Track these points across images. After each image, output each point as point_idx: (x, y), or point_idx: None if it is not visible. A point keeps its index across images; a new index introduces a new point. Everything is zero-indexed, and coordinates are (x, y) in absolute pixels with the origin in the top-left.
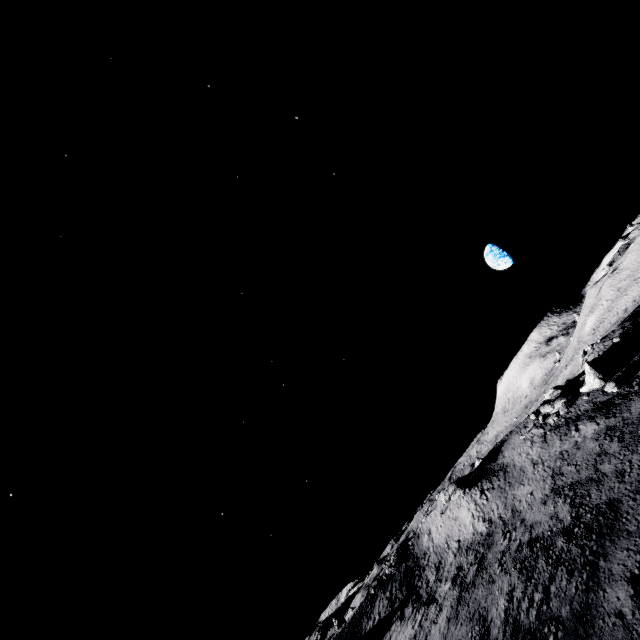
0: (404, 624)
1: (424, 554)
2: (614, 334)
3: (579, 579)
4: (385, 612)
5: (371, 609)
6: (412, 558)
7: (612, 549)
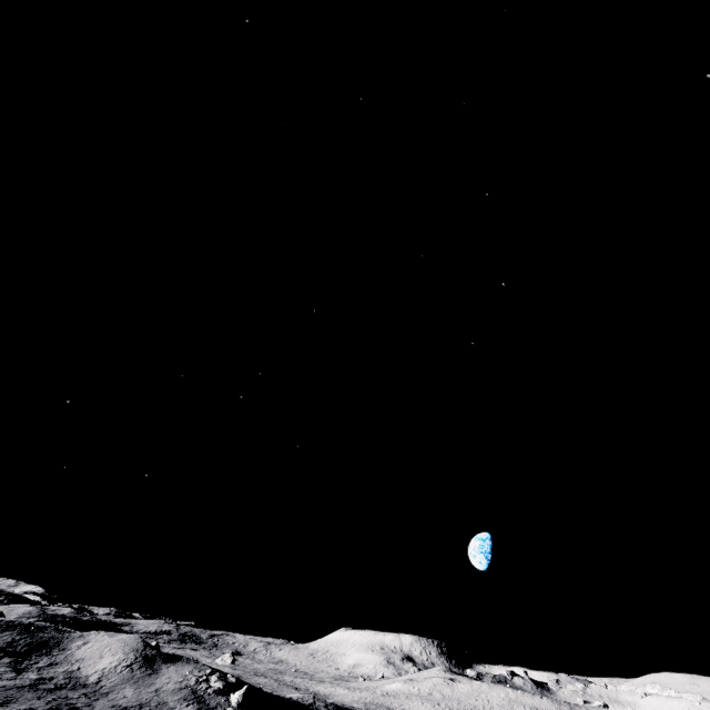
0: None
1: (64, 649)
2: (320, 702)
3: None
4: (0, 643)
5: None
6: (58, 641)
7: None
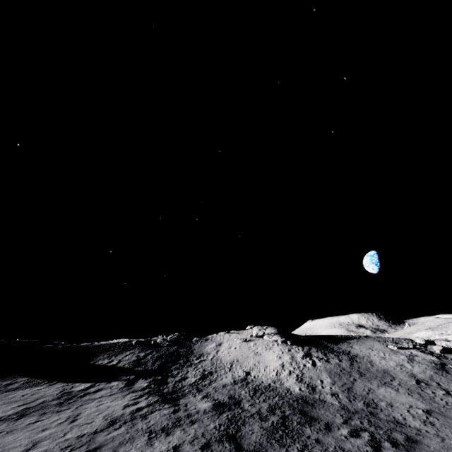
0: (124, 392)
1: (200, 355)
2: None
3: None
4: (124, 365)
5: (118, 352)
6: (187, 349)
7: None
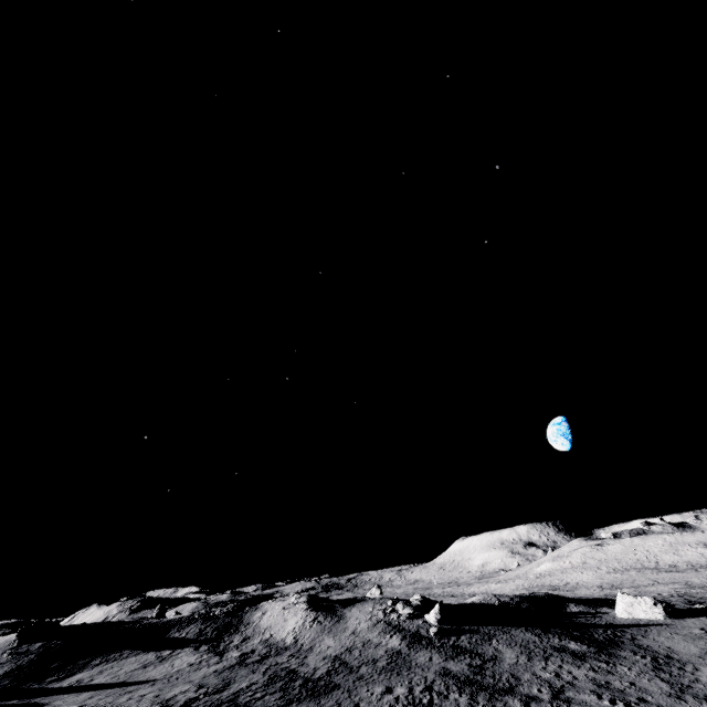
0: (194, 653)
1: (248, 623)
2: (504, 597)
3: (279, 702)
4: (191, 636)
5: (185, 626)
6: (239, 619)
7: (305, 703)
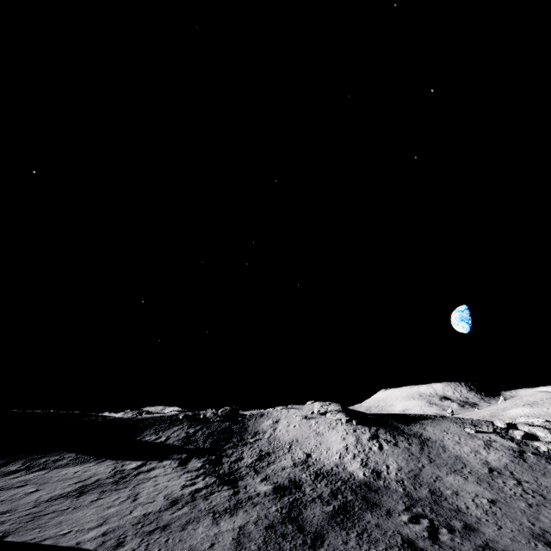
0: (178, 472)
1: (256, 433)
2: None
3: None
4: (174, 442)
5: (166, 427)
6: (241, 425)
7: None
